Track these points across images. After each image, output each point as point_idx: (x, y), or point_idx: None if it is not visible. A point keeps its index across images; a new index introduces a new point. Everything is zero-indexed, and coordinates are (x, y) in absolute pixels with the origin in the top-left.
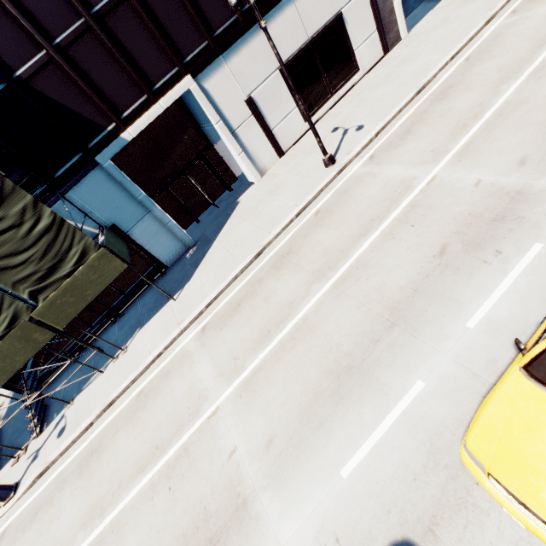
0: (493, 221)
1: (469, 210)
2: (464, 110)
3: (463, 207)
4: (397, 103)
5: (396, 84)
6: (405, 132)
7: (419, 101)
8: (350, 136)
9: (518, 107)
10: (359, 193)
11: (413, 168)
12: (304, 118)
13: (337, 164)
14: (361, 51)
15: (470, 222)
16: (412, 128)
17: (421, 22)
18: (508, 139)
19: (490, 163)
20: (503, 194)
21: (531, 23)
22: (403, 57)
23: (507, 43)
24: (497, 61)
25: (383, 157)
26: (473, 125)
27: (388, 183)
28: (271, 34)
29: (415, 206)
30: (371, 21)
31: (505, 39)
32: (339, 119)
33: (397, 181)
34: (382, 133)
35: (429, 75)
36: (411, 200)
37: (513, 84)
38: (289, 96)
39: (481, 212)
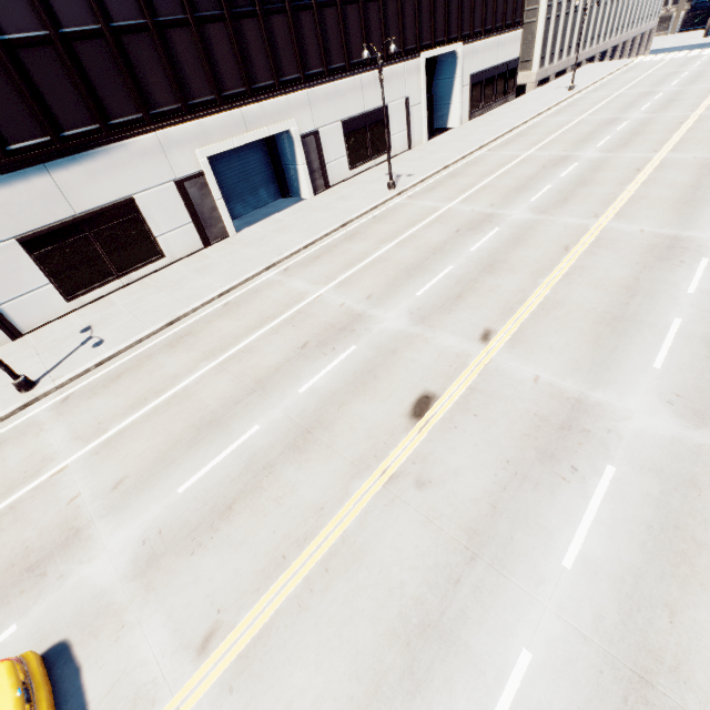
0: (28, 569)
1: (33, 540)
2: (164, 376)
3: (34, 533)
4: (146, 328)
5: (172, 297)
6: (116, 377)
7: (161, 337)
8: (83, 350)
9: (182, 401)
10: (4, 455)
11: (68, 441)
12: (65, 297)
13: (32, 392)
14: (168, 238)
15: (16, 562)
16: (124, 374)
17: (254, 225)
18: (142, 443)
19: (105, 472)
20: (70, 527)
21: (277, 294)
22: (208, 262)
23: (252, 305)
24: (230, 325)
25: (72, 405)
26: (148, 404)
27: (34, 454)
28: (3, 199)
29: (12, 510)
30: (184, 213)
31: (256, 300)
32: (104, 313)
33: (42, 455)
34: (106, 364)
35: (191, 306)
36: (20, 496)
37: (208, 364)
38: (37, 270)
39: (34, 550)
